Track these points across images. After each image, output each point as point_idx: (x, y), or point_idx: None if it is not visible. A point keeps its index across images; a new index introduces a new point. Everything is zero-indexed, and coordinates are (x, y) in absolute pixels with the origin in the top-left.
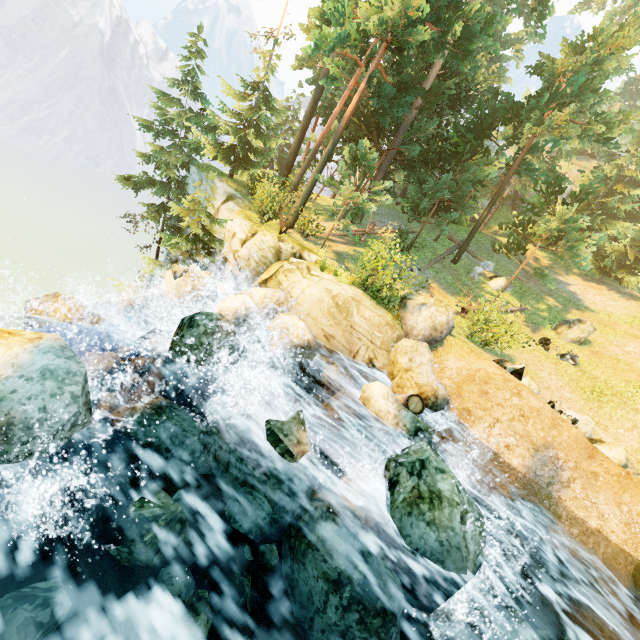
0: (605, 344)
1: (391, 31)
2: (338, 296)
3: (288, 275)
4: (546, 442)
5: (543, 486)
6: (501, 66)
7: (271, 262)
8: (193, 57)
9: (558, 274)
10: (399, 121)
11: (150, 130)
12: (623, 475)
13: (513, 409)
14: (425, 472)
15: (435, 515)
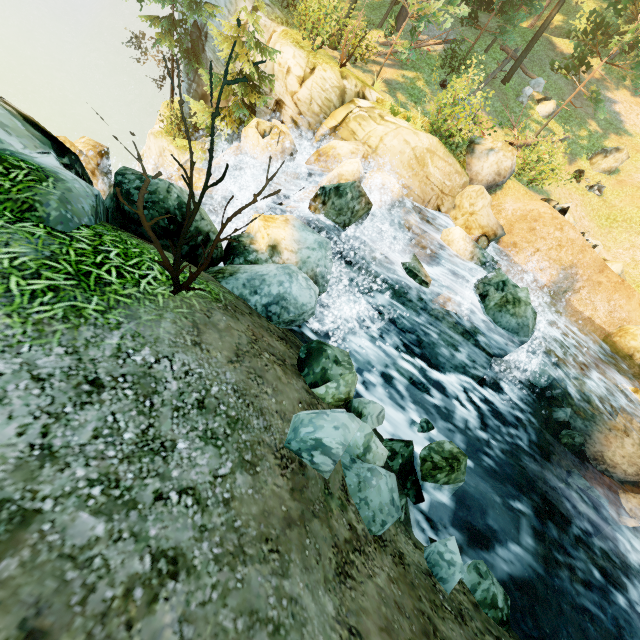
0: (632, 172)
1: None
2: (418, 147)
3: (362, 124)
4: (572, 264)
5: (560, 293)
6: None
7: (335, 106)
8: None
9: (608, 89)
10: None
11: None
12: (619, 282)
13: (553, 241)
14: (506, 288)
15: (516, 311)
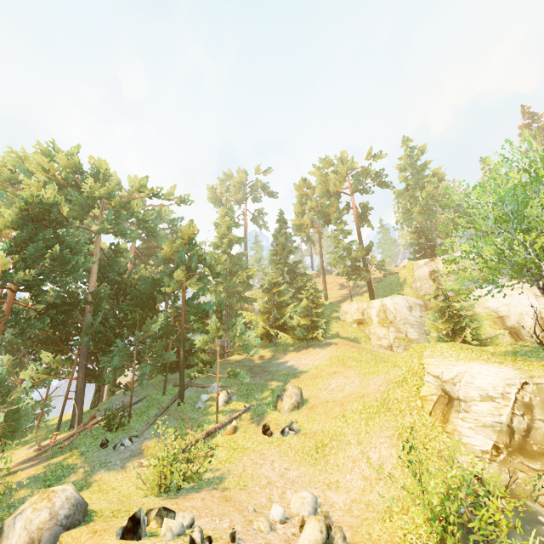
0: (317, 394)
1: None
2: None
3: None
4: None
5: None
6: None
7: None
8: None
9: (279, 358)
10: (68, 327)
11: None
12: None
13: None
14: None
15: None
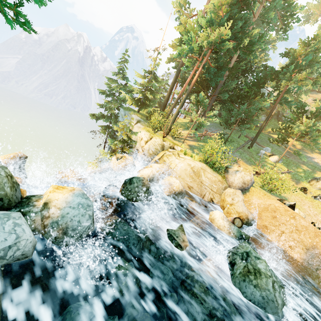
0: None
1: (213, 45)
2: (194, 167)
3: (168, 157)
4: (313, 245)
5: (313, 270)
6: (265, 53)
7: (159, 151)
8: (123, 62)
9: (307, 153)
10: (217, 83)
11: (104, 94)
12: None
13: (291, 226)
14: (249, 258)
15: (258, 282)
